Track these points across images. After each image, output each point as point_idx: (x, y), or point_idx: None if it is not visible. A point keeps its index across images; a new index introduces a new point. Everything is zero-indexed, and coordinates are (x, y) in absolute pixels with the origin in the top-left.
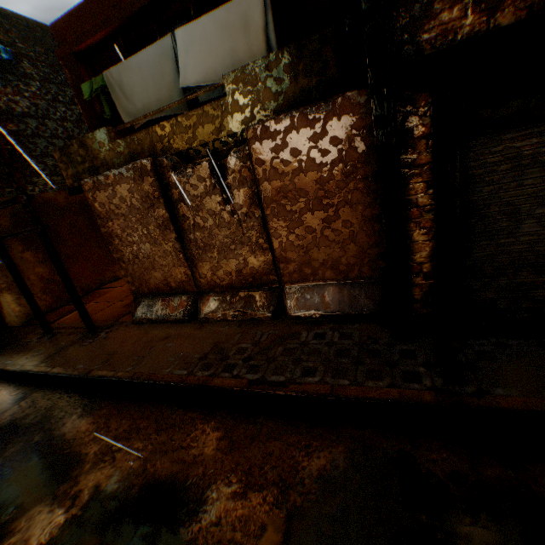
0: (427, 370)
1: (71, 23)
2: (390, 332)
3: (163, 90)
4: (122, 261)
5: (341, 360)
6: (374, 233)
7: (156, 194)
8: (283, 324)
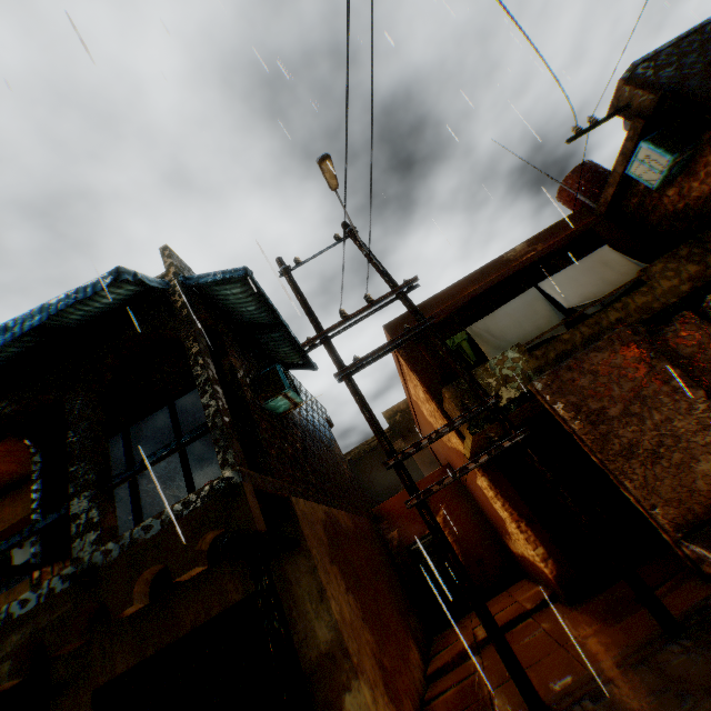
0: None
1: (407, 318)
2: None
3: (538, 321)
4: (626, 470)
5: None
6: None
7: (650, 354)
8: None
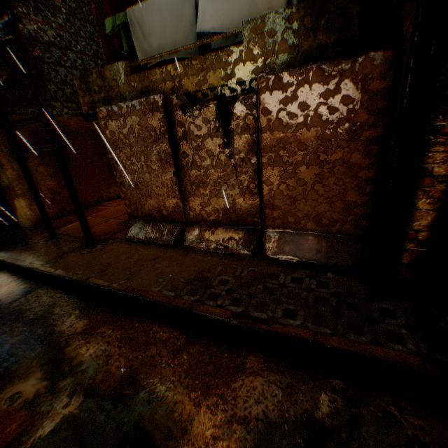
0: (409, 333)
1: None
2: (366, 288)
3: (179, 33)
4: (122, 185)
5: (321, 308)
6: (364, 194)
7: (162, 130)
8: (261, 264)
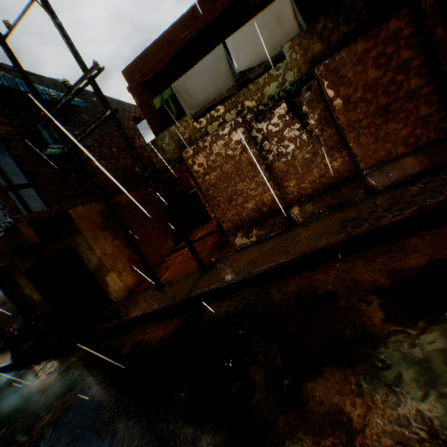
0: None
1: (137, 65)
2: None
3: (219, 82)
4: (217, 205)
5: None
6: (432, 104)
7: (247, 139)
8: (381, 195)
